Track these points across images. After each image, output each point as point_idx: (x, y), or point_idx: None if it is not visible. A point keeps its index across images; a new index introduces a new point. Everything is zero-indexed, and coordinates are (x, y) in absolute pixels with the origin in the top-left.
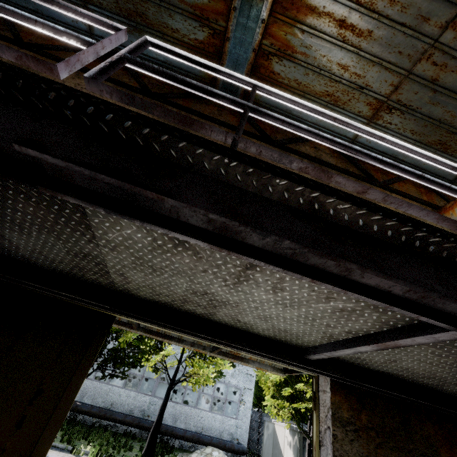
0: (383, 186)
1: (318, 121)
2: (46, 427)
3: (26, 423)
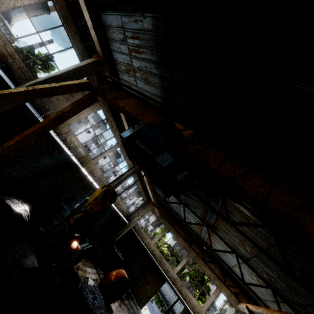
0: (226, 286)
1: (219, 260)
2: (159, 287)
3: (158, 285)
